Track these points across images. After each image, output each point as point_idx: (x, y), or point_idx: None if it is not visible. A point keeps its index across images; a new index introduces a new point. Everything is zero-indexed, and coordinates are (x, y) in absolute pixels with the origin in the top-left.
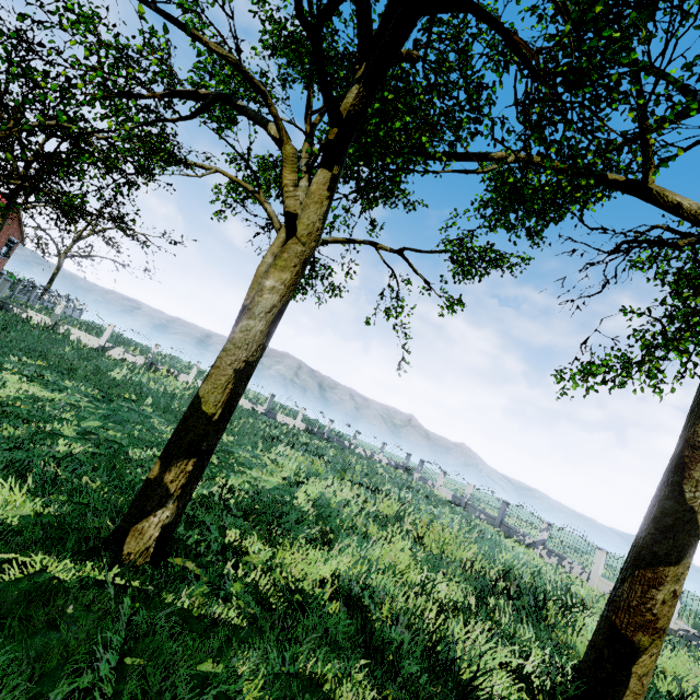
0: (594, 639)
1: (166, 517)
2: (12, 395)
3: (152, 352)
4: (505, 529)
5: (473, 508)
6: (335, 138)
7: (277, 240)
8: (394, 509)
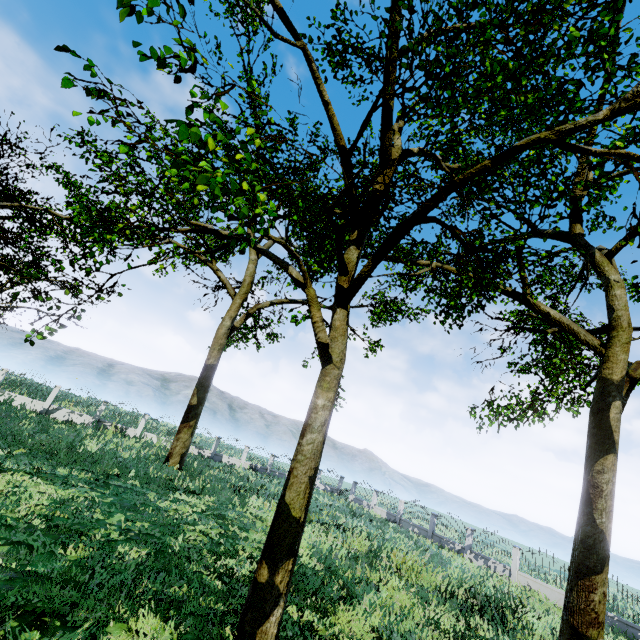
0: (561, 639)
1: (280, 614)
2: (44, 503)
3: (100, 410)
4: (437, 540)
5: (406, 523)
6: (349, 289)
7: (234, 305)
8: (366, 545)
